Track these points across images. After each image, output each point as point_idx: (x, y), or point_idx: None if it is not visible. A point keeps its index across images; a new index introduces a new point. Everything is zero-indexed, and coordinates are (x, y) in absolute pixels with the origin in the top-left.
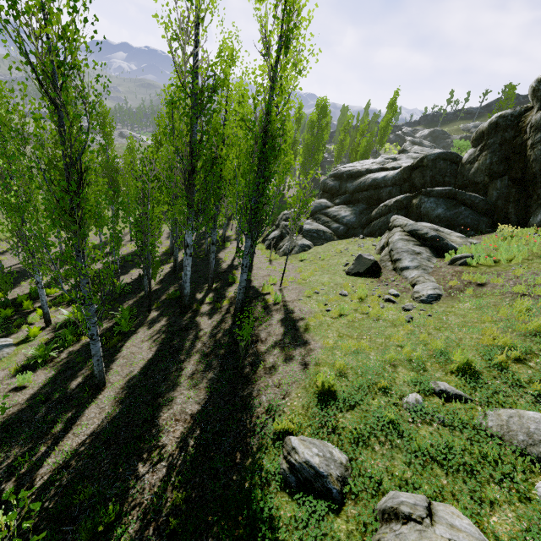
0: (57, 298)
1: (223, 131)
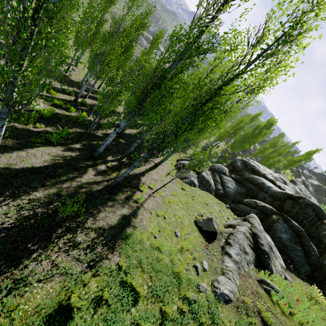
0: (51, 98)
1: (184, 75)
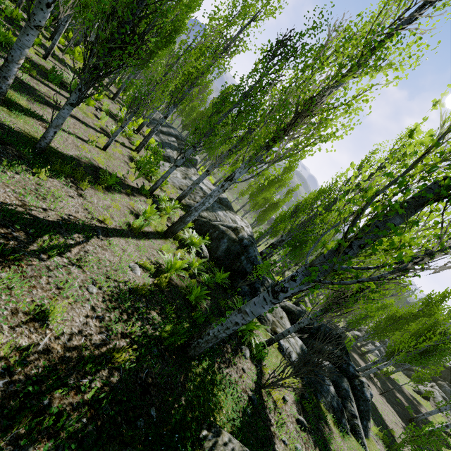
0: None
1: None
